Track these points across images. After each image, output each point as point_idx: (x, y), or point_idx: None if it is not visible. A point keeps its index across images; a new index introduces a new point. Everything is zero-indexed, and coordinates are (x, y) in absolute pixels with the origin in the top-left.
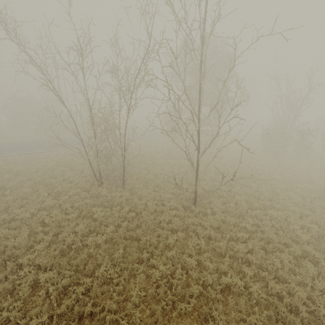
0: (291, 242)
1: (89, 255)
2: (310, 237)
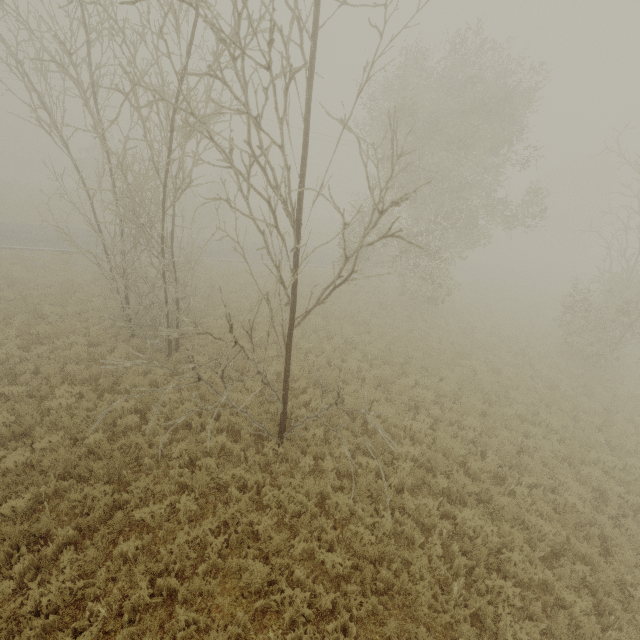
0: (466, 632)
1: None
2: (538, 636)
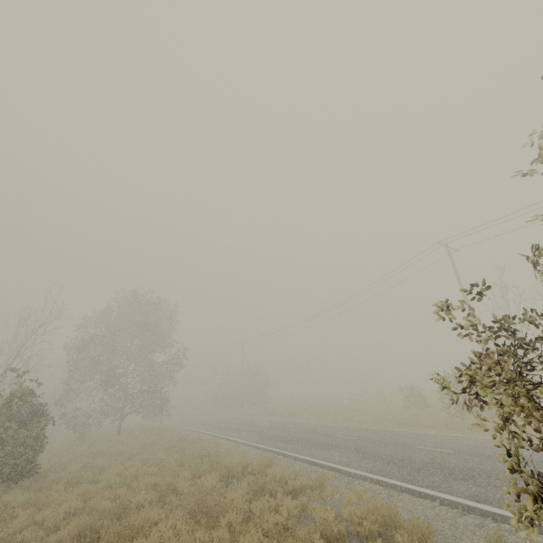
0: None
1: None
2: None
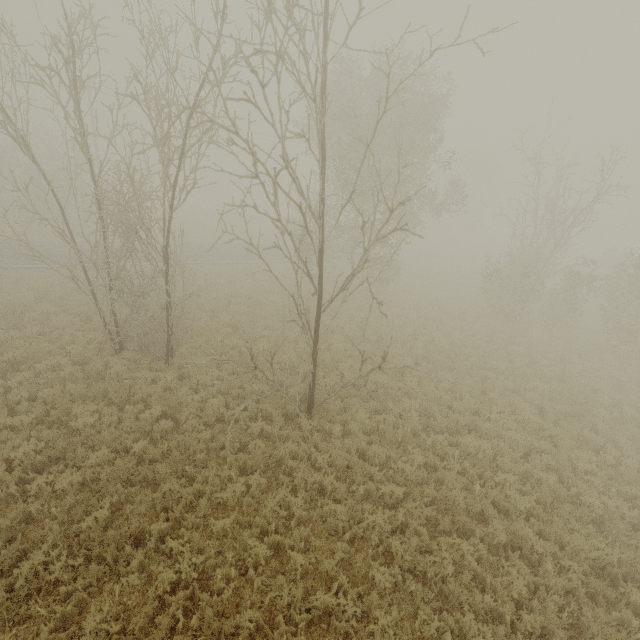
0: (493, 512)
1: (29, 518)
2: (534, 503)
